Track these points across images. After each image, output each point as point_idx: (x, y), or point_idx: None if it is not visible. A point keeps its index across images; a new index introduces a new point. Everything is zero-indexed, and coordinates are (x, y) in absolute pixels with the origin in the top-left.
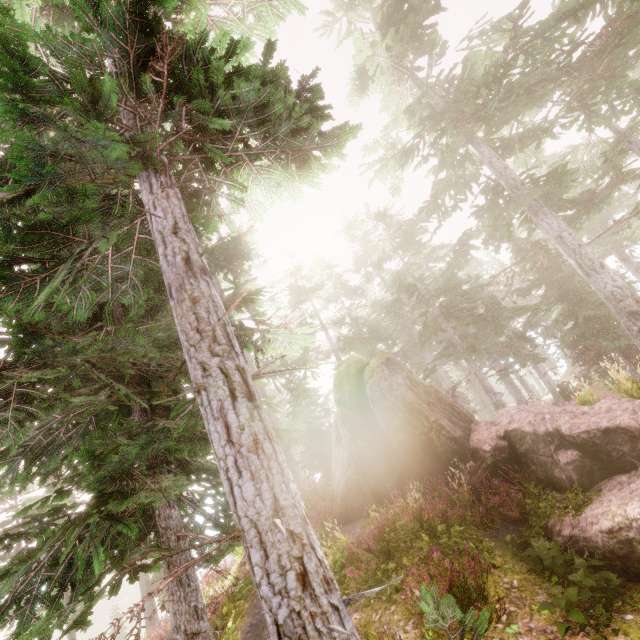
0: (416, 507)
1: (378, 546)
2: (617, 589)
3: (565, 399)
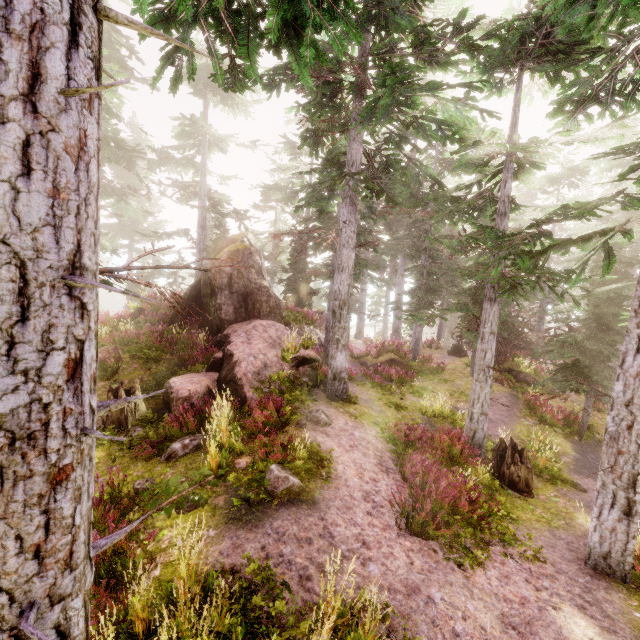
0: (161, 335)
1: (133, 339)
2: (158, 399)
3: (453, 353)
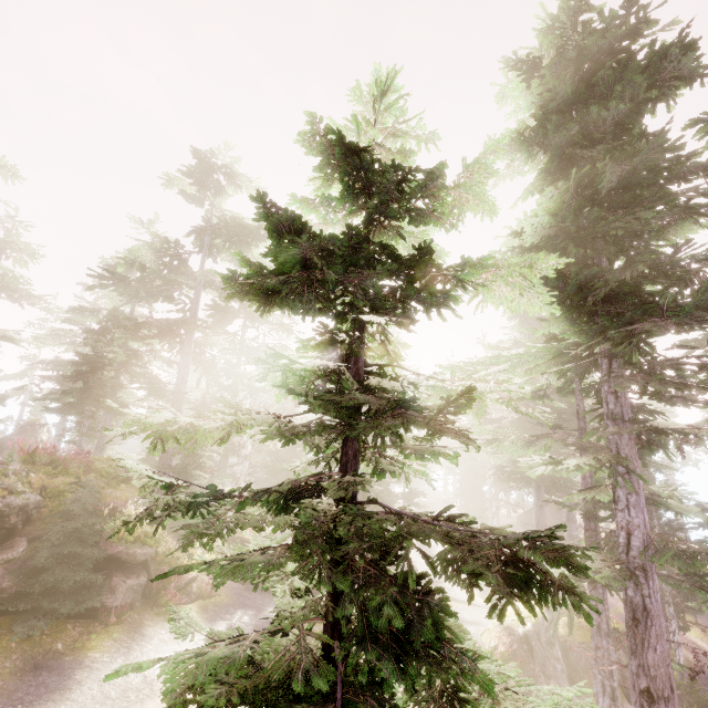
0: None
1: None
2: None
3: None
